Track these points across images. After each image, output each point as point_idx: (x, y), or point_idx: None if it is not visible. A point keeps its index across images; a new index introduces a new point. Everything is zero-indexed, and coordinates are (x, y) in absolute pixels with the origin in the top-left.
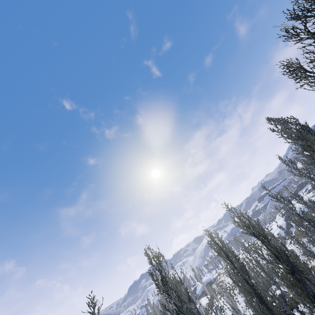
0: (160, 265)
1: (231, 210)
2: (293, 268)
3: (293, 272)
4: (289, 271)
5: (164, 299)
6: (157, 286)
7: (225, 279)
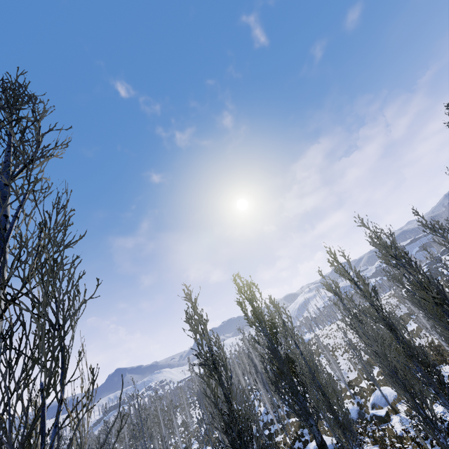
0: (252, 295)
1: (366, 226)
2: (445, 297)
3: (442, 305)
4: (436, 304)
5: (245, 347)
6: (245, 318)
7: (324, 341)
